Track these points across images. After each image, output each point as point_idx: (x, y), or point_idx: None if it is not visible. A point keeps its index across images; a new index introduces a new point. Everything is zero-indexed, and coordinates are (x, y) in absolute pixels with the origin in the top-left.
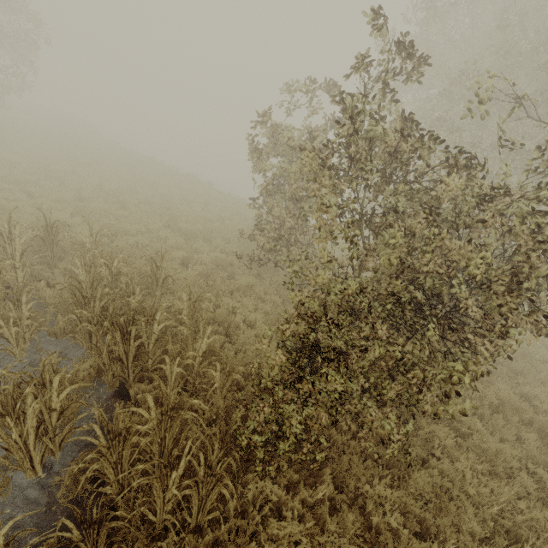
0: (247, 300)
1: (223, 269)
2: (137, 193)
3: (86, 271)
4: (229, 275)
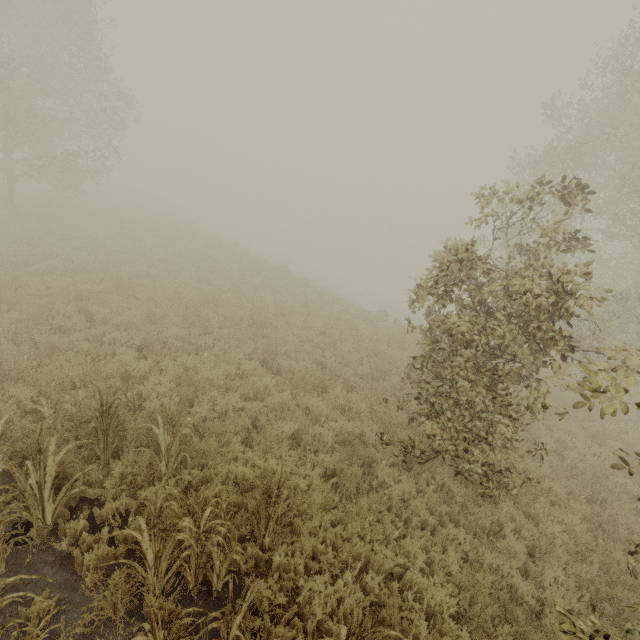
0: (409, 539)
1: (357, 456)
2: (221, 303)
3: (154, 535)
4: (362, 460)
